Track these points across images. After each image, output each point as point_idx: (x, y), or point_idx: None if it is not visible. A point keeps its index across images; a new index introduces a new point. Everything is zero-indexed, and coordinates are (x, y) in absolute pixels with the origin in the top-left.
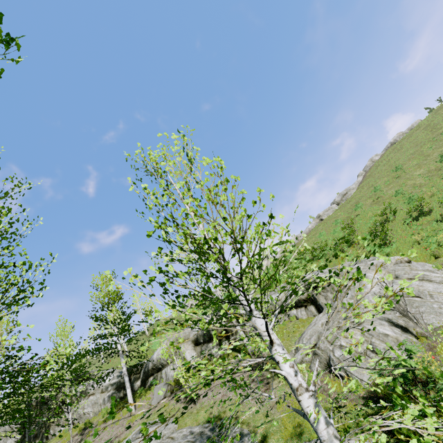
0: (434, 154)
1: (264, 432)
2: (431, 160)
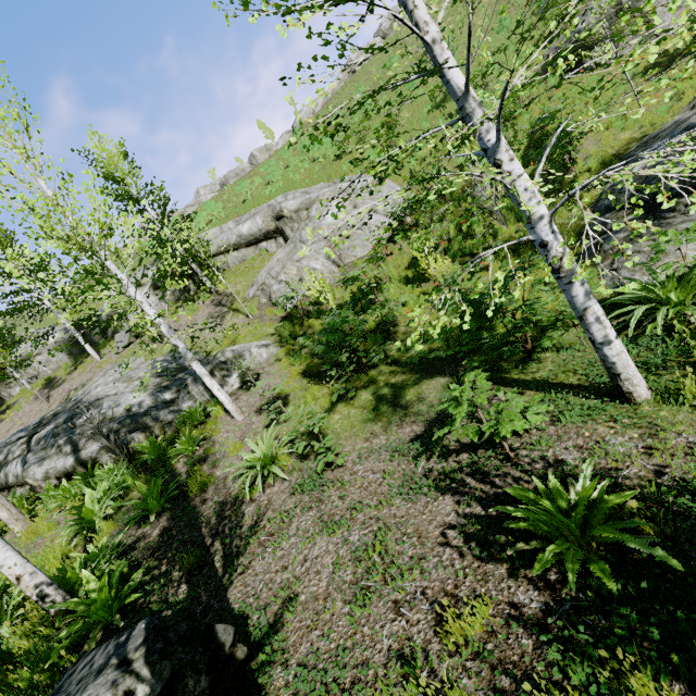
0: None
1: (211, 350)
2: None
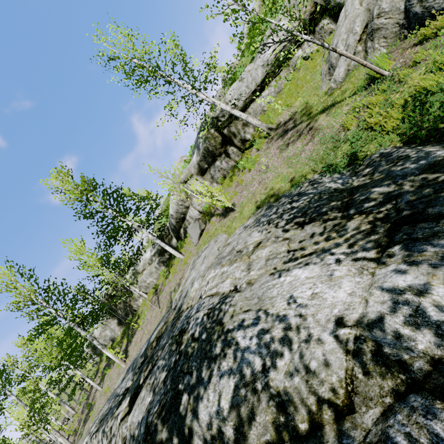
0: None
1: (346, 157)
2: None
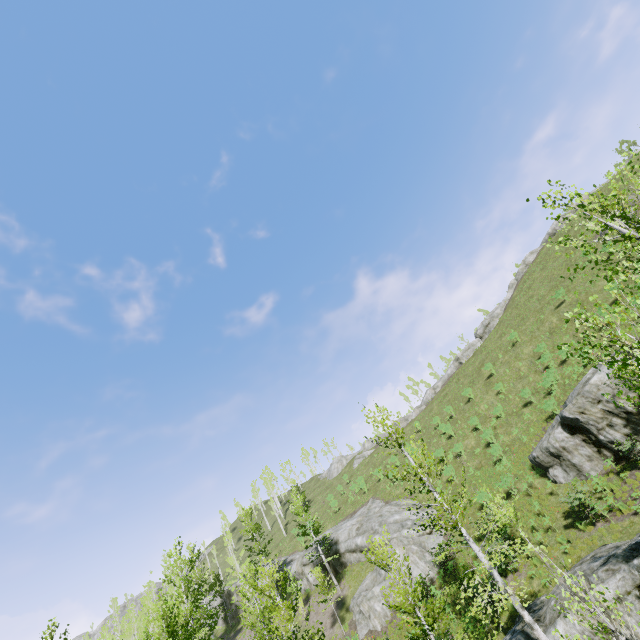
0: (546, 323)
1: None
2: (540, 335)
